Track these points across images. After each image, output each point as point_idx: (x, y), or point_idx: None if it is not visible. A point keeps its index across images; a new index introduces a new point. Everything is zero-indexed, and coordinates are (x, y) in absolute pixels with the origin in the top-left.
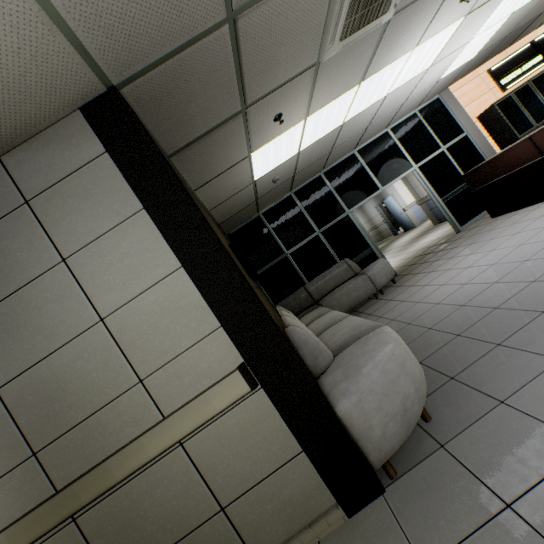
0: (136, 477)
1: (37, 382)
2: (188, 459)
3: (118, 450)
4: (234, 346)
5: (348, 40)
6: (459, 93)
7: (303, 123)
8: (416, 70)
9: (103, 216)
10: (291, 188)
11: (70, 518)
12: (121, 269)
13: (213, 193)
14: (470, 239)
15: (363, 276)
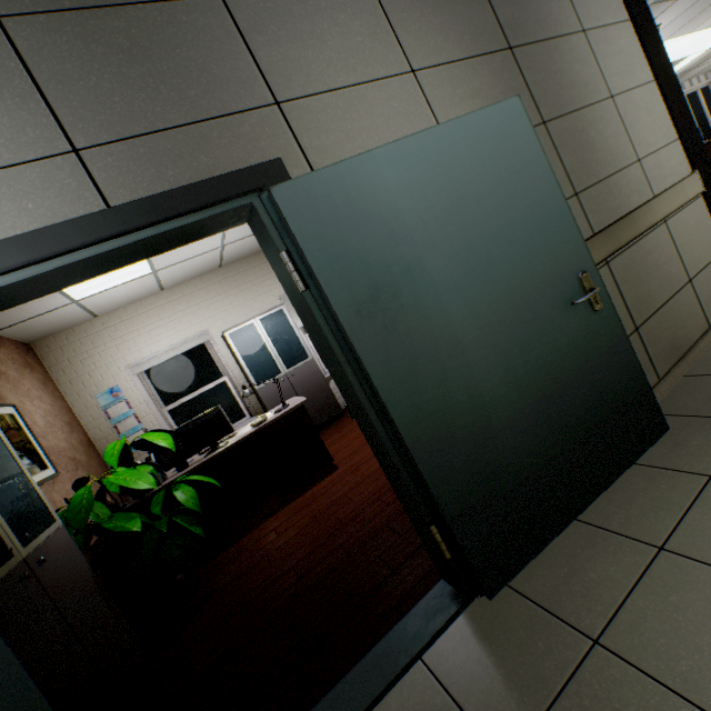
0: (641, 239)
1: (573, 130)
2: (668, 235)
3: (638, 207)
4: (685, 158)
5: None
6: None
7: None
8: None
9: (605, 10)
10: None
11: (604, 261)
12: (619, 61)
13: None
14: None
15: None
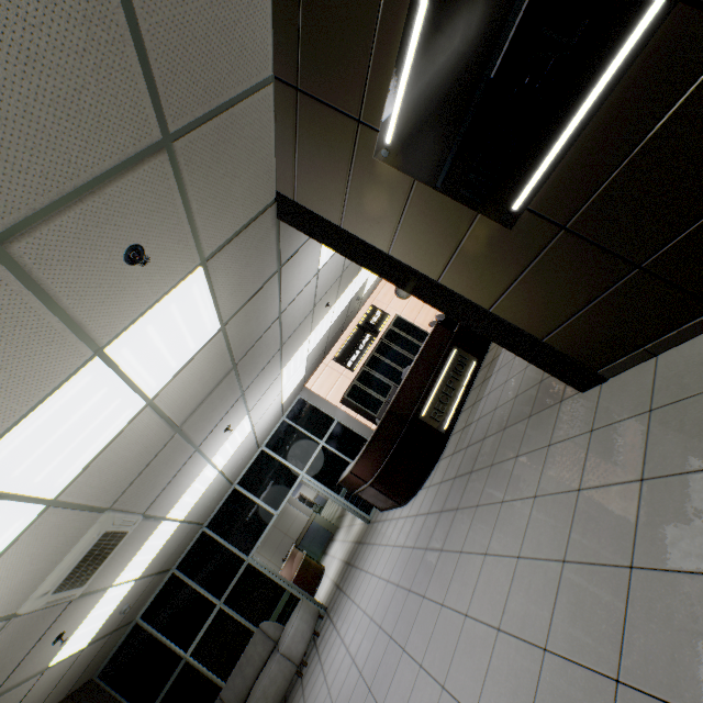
0: None
1: None
2: None
3: None
4: None
5: (96, 572)
6: (317, 386)
7: (114, 586)
8: (237, 444)
9: None
10: (168, 569)
11: None
12: None
13: None
14: (365, 554)
15: (276, 656)
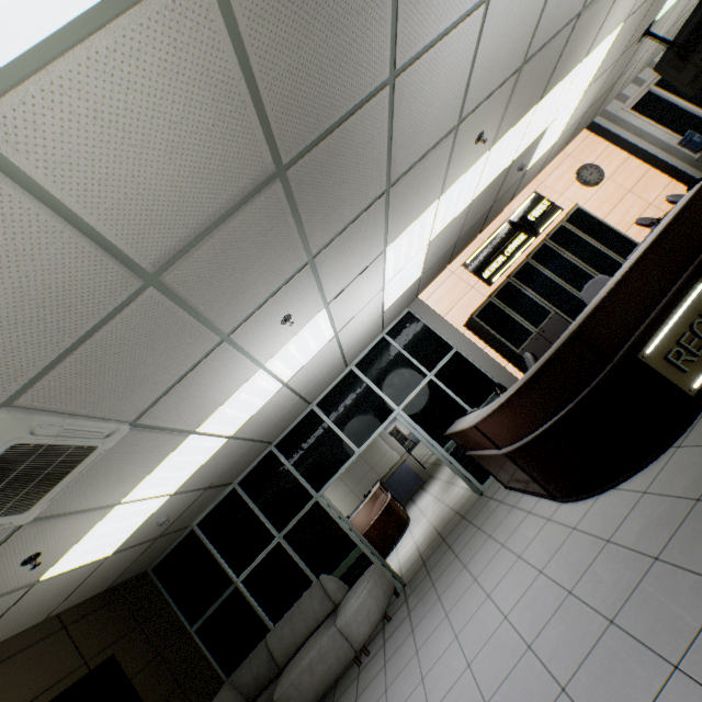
0: None
1: None
2: None
3: None
4: None
5: (48, 496)
6: (434, 299)
7: (124, 502)
8: (310, 352)
9: None
10: (228, 482)
11: None
12: None
13: (16, 623)
14: (472, 543)
15: (331, 629)
